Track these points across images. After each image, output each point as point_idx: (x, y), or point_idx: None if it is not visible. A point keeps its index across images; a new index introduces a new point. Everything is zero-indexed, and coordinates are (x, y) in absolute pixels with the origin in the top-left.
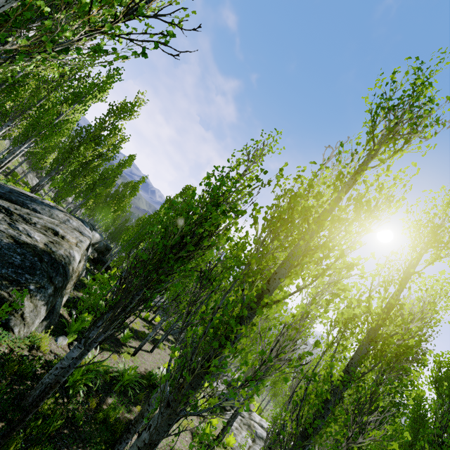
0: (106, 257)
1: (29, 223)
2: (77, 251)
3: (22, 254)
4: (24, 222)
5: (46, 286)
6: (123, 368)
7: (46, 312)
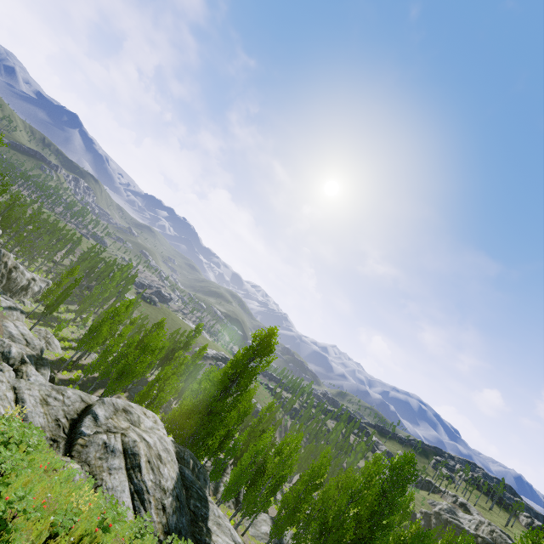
0: None
1: None
2: None
3: None
4: None
5: None
6: None
7: None
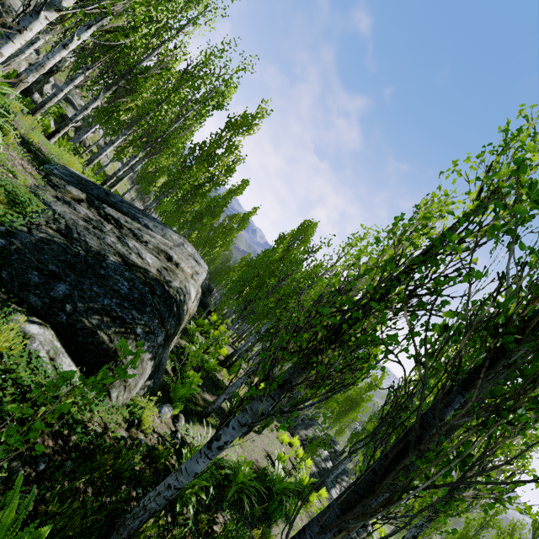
0: (207, 299)
1: (140, 241)
2: (193, 285)
3: (131, 280)
4: (134, 239)
5: (156, 331)
6: (235, 460)
7: (151, 369)
